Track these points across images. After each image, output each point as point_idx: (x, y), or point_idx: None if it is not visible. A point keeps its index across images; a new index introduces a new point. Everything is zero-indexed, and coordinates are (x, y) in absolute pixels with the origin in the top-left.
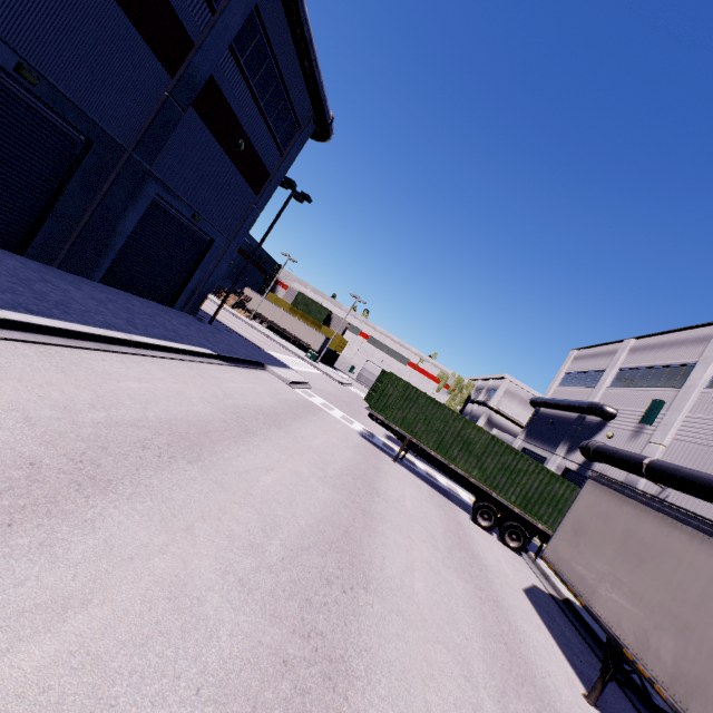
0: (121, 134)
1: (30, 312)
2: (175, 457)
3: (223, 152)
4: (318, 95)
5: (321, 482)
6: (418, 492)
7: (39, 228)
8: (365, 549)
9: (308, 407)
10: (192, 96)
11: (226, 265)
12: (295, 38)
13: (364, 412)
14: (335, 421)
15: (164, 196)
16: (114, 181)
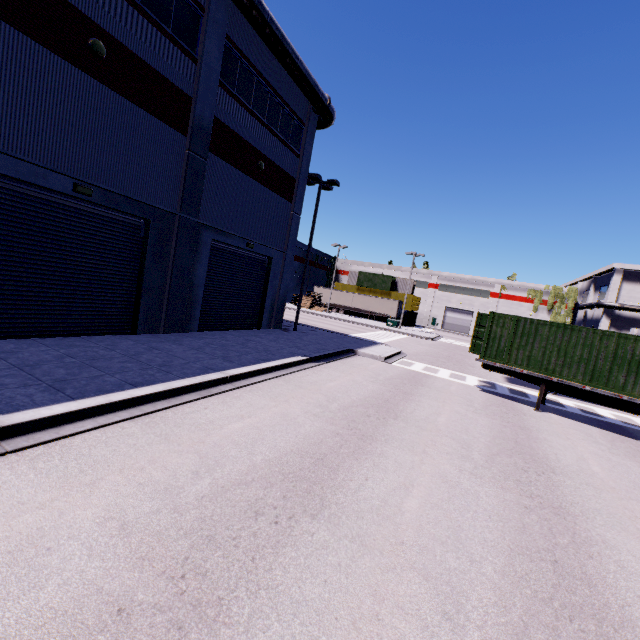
0: (167, 203)
1: (134, 386)
2: (294, 515)
3: (249, 178)
4: (308, 84)
5: (476, 480)
6: (593, 445)
7: (139, 307)
8: (604, 591)
9: (412, 378)
10: (206, 143)
11: (289, 275)
12: (269, 43)
13: (469, 361)
14: (447, 384)
15: (218, 239)
16: (176, 244)
